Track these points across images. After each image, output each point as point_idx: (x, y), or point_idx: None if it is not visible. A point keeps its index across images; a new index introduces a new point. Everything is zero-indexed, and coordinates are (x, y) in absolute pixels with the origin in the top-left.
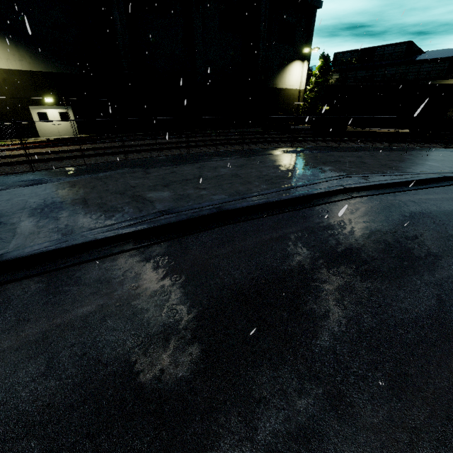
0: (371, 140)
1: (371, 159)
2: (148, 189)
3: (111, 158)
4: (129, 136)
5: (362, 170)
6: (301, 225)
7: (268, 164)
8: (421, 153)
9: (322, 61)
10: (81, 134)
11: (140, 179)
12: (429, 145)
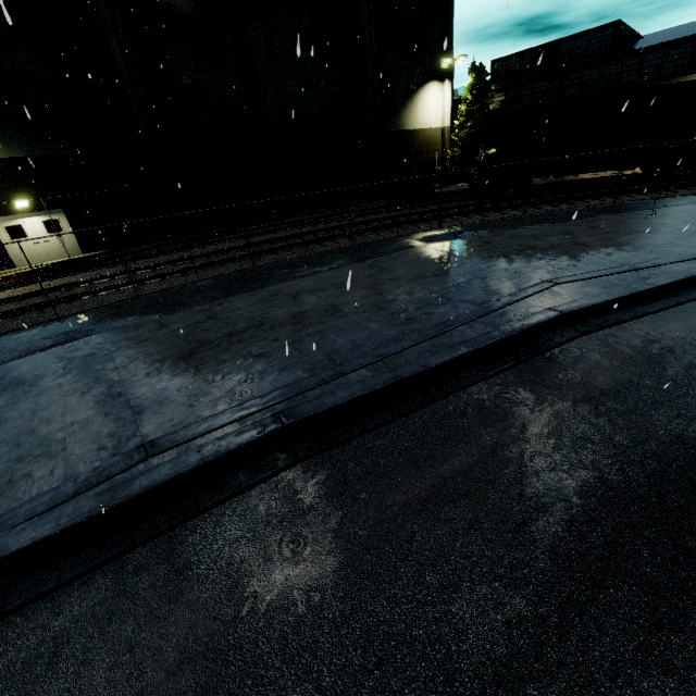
0: (579, 196)
1: (594, 235)
2: (145, 371)
3: (111, 296)
4: (160, 246)
5: (583, 262)
6: (481, 440)
7: (398, 273)
8: (683, 210)
9: (473, 76)
10: (86, 253)
11: (141, 344)
12: (688, 191)
